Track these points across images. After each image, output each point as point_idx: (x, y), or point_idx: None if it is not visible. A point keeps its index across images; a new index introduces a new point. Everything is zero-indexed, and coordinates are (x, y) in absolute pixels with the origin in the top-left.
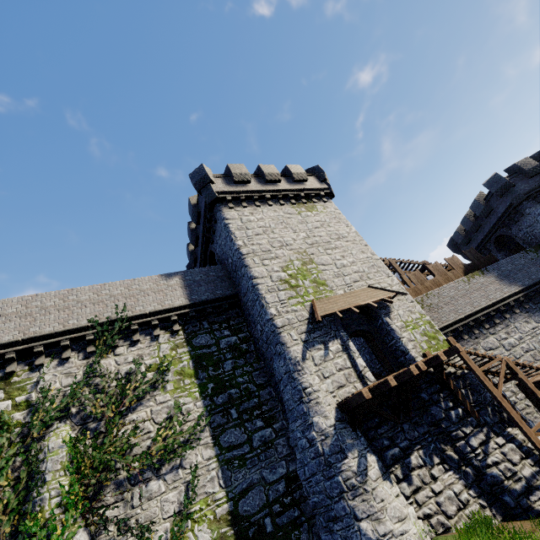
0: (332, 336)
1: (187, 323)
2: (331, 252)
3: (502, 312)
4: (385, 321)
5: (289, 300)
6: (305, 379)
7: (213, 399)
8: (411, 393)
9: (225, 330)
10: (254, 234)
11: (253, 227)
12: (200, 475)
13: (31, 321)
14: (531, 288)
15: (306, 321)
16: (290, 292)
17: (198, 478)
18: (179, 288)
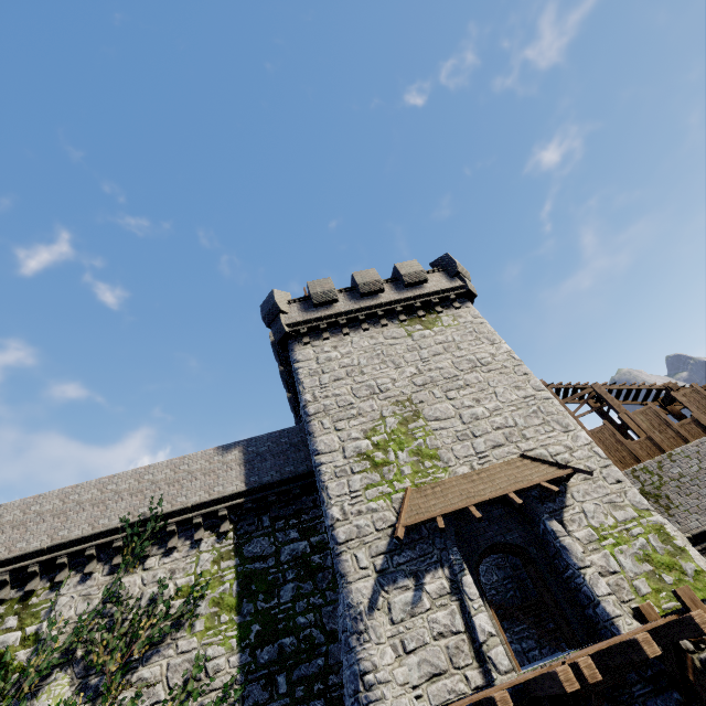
0: (435, 560)
1: (242, 519)
2: (455, 395)
3: None
4: (549, 529)
5: (367, 491)
6: (367, 652)
7: (254, 653)
8: (603, 705)
9: (292, 530)
10: (331, 381)
11: (333, 368)
12: None
13: (63, 521)
14: None
15: (389, 531)
16: (371, 475)
17: None
18: (236, 465)
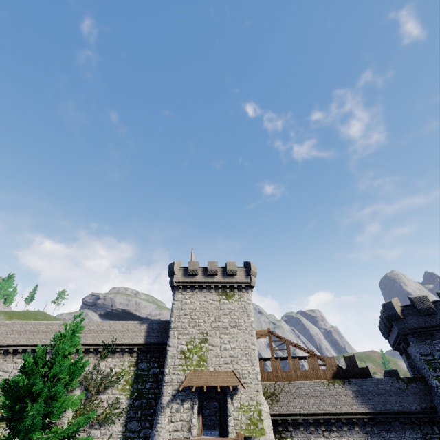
0: (190, 397)
1: (141, 353)
2: (223, 336)
3: (343, 423)
4: (227, 399)
5: (179, 366)
6: (161, 418)
7: (134, 401)
8: None
9: (156, 363)
10: (183, 314)
11: (185, 308)
12: (113, 437)
13: (84, 335)
14: (380, 415)
15: (181, 383)
16: (182, 360)
17: (112, 438)
18: (144, 331)
